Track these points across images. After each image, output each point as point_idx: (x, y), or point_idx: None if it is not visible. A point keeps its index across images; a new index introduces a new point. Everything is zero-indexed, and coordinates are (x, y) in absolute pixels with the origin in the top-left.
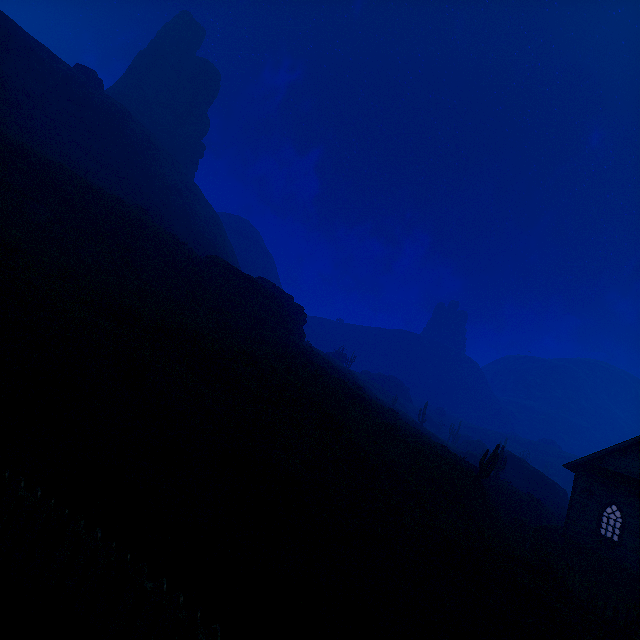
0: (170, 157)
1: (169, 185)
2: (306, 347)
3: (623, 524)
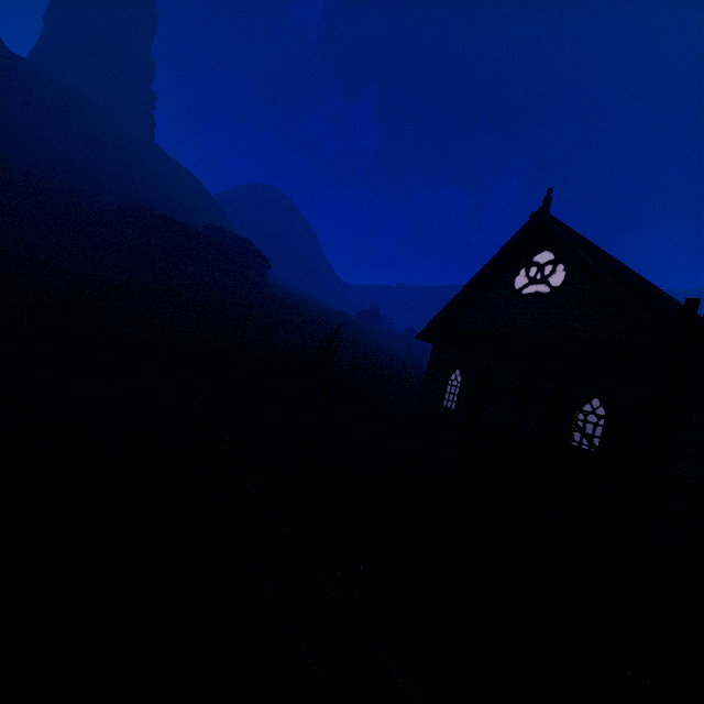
0: (102, 111)
1: (102, 142)
2: (259, 291)
3: (460, 388)
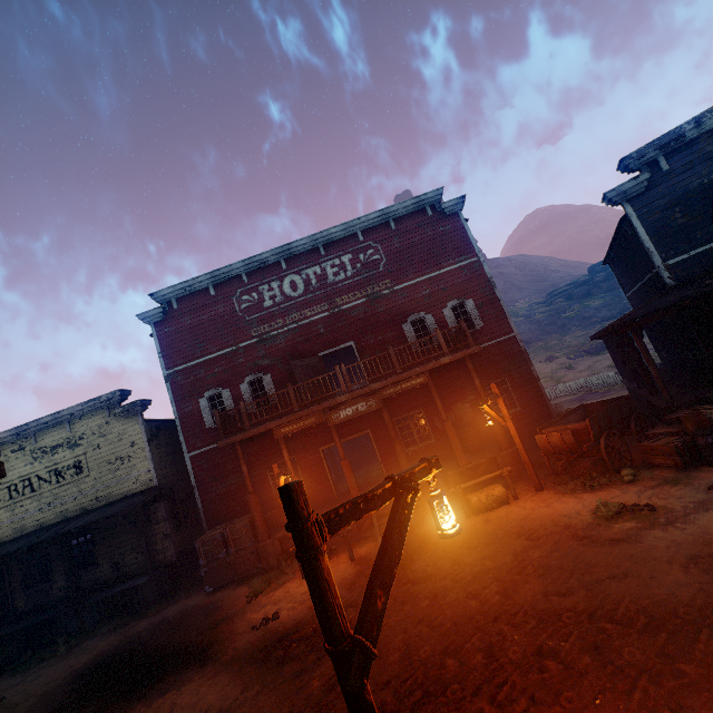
0: None
1: None
2: None
3: None
